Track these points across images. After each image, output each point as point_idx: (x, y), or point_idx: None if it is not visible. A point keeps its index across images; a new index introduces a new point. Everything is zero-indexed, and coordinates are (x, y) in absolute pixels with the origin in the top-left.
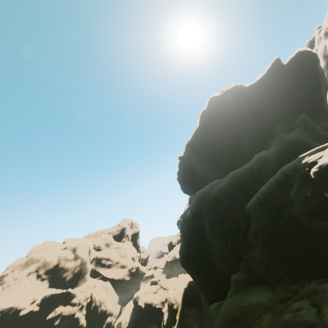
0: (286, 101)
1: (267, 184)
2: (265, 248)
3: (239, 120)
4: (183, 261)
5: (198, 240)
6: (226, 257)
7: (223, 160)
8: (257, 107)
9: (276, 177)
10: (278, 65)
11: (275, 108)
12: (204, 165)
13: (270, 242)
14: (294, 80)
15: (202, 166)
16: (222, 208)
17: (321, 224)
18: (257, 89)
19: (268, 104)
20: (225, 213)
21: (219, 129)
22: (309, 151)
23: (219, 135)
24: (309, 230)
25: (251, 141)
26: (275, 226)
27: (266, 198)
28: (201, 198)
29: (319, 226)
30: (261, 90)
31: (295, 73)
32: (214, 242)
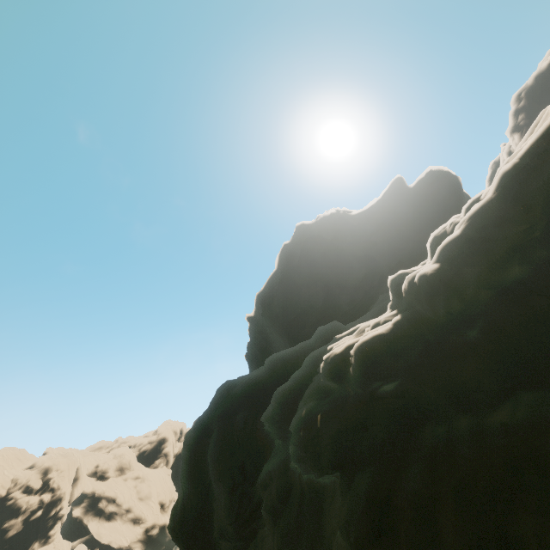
0: (412, 244)
1: (289, 383)
2: (269, 519)
3: (333, 266)
4: (173, 525)
5: (201, 483)
6: (230, 529)
7: (302, 330)
8: (365, 248)
9: (303, 370)
10: (400, 188)
11: (396, 253)
12: (277, 336)
13: (278, 508)
14: (425, 212)
15: (276, 337)
16: (237, 422)
17: (331, 480)
18: (368, 220)
19: (384, 245)
20: (240, 432)
21: (302, 278)
22: (350, 329)
23: (301, 286)
24: (321, 492)
25: (351, 303)
26: (286, 473)
27: (281, 411)
28: (221, 396)
29: (329, 485)
30: (374, 223)
31: (426, 202)
32: (217, 491)
